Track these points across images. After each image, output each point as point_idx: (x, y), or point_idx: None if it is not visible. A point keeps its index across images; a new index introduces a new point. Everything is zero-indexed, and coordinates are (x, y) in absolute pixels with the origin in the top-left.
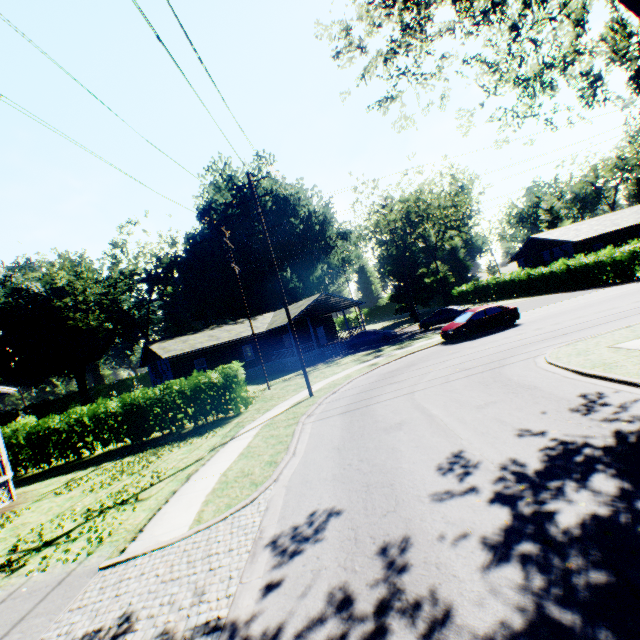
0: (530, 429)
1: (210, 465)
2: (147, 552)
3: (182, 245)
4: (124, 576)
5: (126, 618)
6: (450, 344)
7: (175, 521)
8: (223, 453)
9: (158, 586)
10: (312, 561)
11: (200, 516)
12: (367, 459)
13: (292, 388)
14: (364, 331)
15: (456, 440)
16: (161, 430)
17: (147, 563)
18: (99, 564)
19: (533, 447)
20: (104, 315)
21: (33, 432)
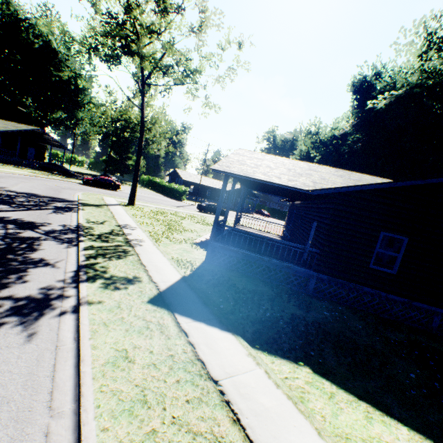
0: (34, 192)
1: None
2: None
3: None
4: None
5: None
6: (82, 185)
7: None
8: None
9: None
10: None
11: None
12: None
13: None
14: (55, 163)
15: (11, 187)
16: None
17: None
18: None
19: (26, 192)
20: None
21: None
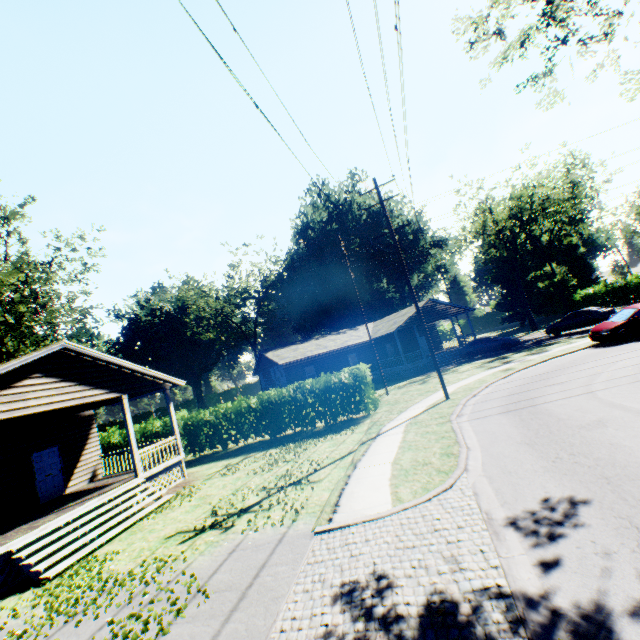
0: None
1: (371, 455)
2: (357, 523)
3: (285, 263)
4: (347, 540)
5: (380, 574)
6: (606, 346)
7: (370, 499)
8: (378, 446)
9: (395, 551)
10: (587, 544)
11: (397, 496)
12: (580, 453)
13: (415, 393)
14: (479, 338)
15: None
16: (294, 427)
17: (365, 532)
18: (309, 529)
19: None
20: (219, 329)
21: (189, 423)
